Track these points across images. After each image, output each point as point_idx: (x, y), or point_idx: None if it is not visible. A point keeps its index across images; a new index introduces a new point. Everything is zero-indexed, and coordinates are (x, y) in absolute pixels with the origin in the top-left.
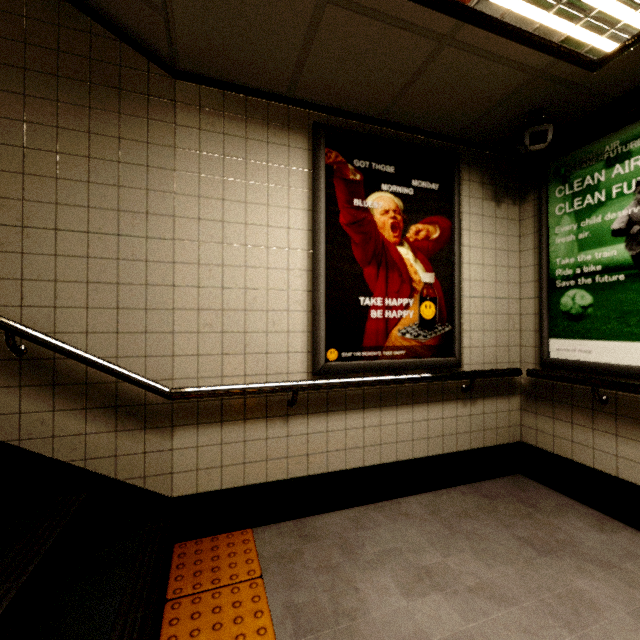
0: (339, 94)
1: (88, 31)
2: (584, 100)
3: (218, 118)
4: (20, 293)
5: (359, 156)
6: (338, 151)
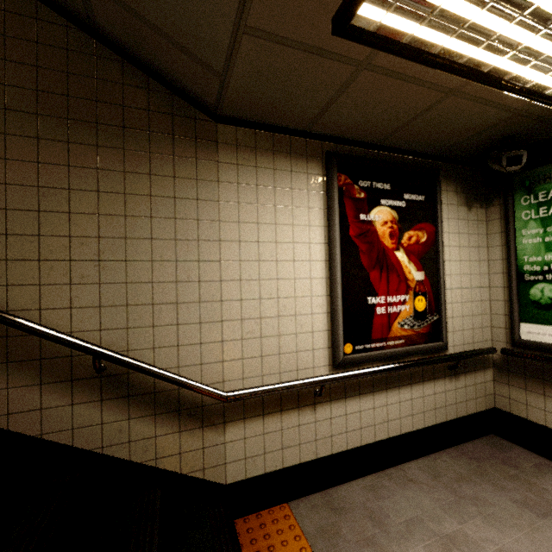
0: (349, 128)
1: (146, 87)
2: (550, 129)
3: (251, 153)
4: (99, 318)
5: (362, 177)
6: (346, 174)
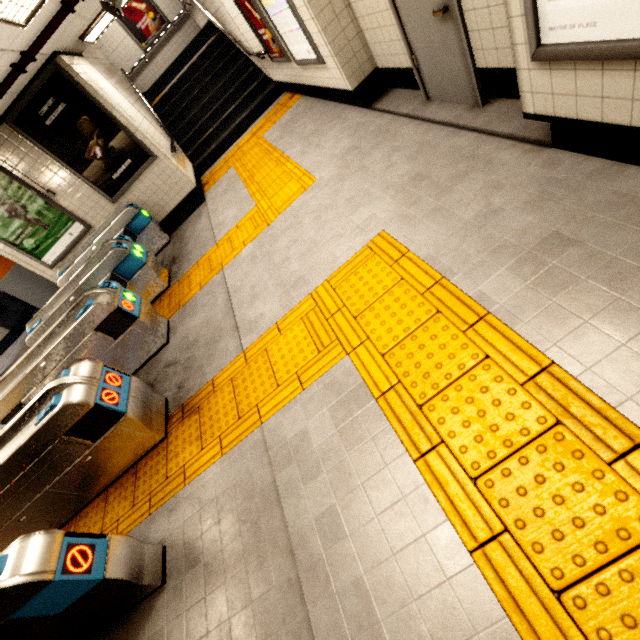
0: None
1: None
2: None
3: None
4: None
5: None
6: None
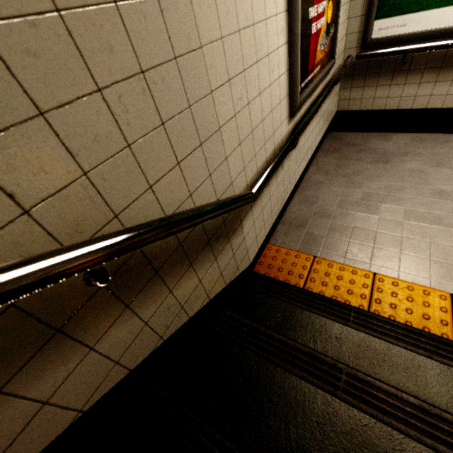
0: None
1: None
2: None
3: None
4: None
5: None
6: None
